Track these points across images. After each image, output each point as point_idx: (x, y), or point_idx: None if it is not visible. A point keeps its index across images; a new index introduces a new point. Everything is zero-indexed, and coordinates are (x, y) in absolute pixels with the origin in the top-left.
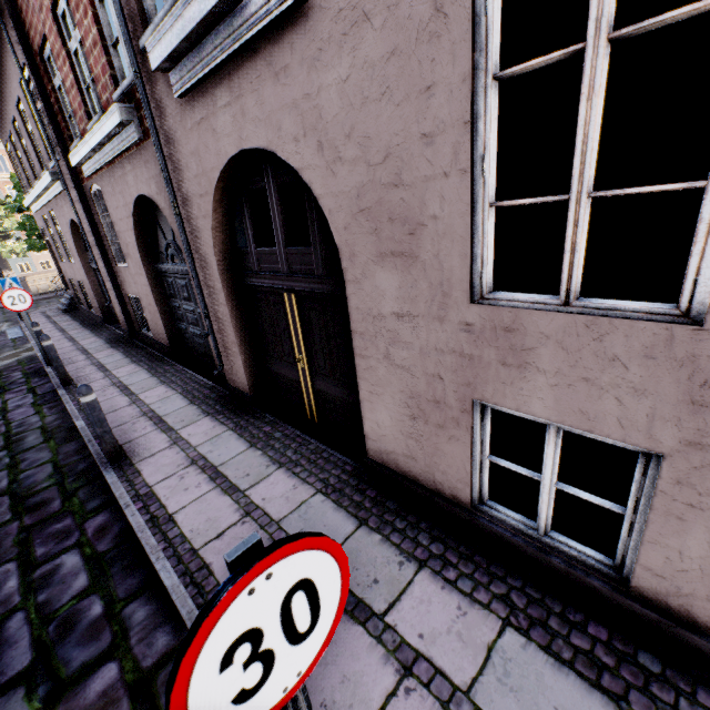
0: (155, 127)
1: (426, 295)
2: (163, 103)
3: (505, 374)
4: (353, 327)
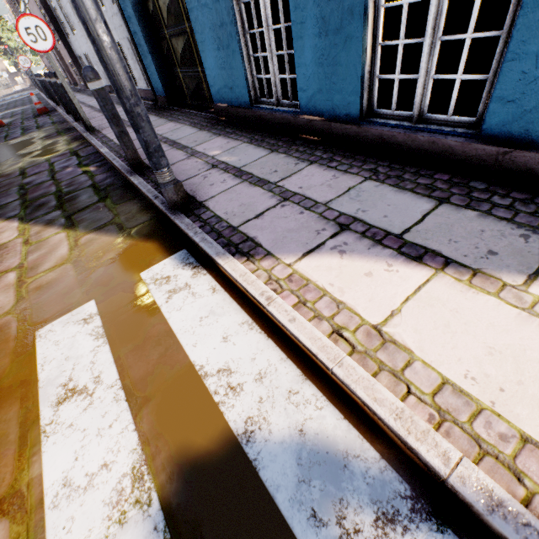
0: (29, 9)
1: (58, 45)
2: (28, 4)
3: (66, 55)
4: (62, 54)
